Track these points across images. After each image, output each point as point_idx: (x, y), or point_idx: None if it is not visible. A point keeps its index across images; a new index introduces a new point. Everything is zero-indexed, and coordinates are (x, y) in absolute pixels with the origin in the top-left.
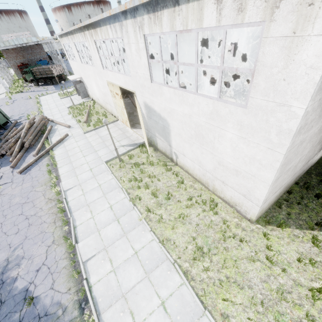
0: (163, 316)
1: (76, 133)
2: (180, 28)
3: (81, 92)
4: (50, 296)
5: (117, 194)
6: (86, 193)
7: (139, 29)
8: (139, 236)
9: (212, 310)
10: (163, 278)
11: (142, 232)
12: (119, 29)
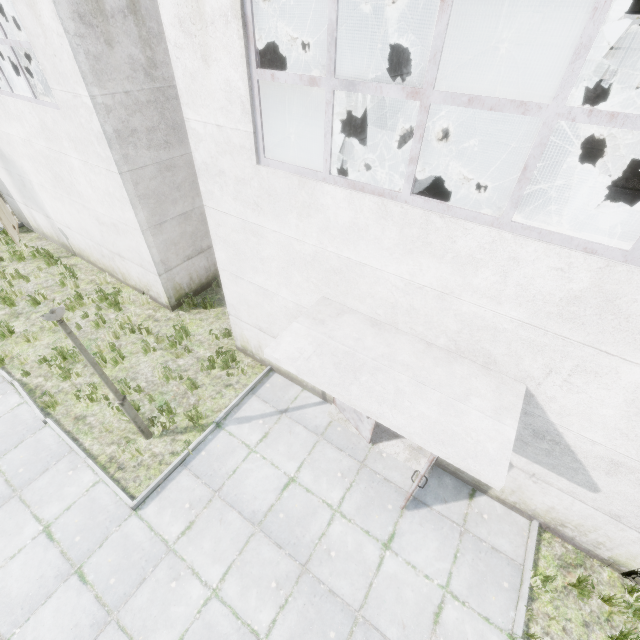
0: None
1: None
2: None
3: None
4: None
5: None
6: None
7: None
8: None
9: (63, 417)
10: None
11: None
12: None
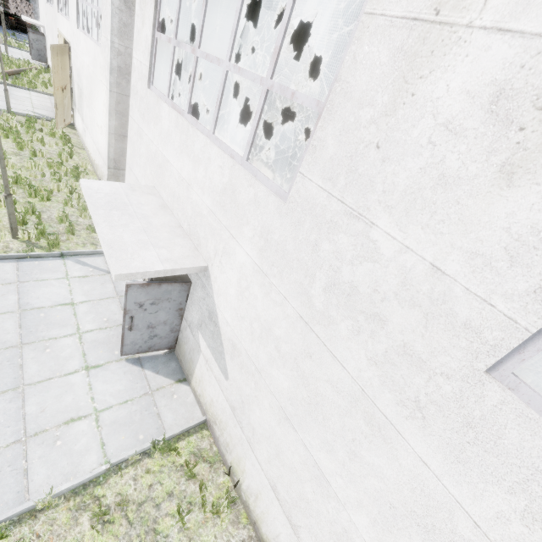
0: None
1: None
2: None
3: (34, 48)
4: None
5: None
6: None
7: None
8: None
9: None
10: None
11: None
12: None
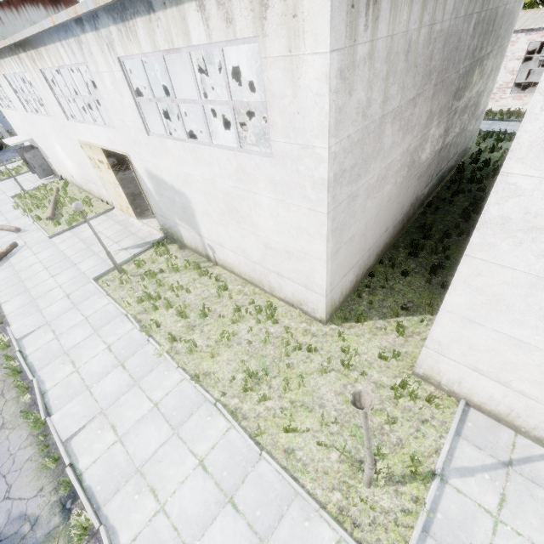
0: (202, 479)
1: (34, 240)
2: (166, 47)
3: (36, 166)
4: (4, 511)
5: (120, 326)
6: (61, 336)
7: (108, 49)
8: (159, 380)
9: (272, 449)
10: (200, 429)
11: (165, 372)
12: (78, 50)
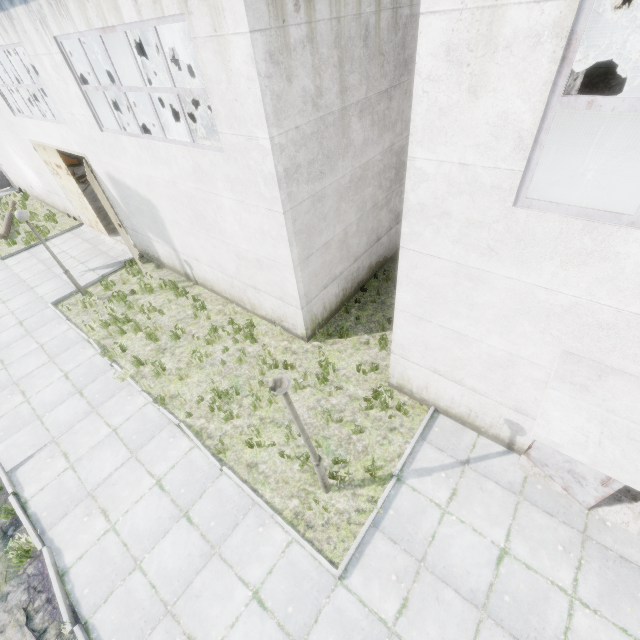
0: (158, 497)
1: None
2: (100, 25)
3: None
4: None
5: (80, 352)
6: (10, 365)
7: (42, 27)
8: (121, 406)
9: (235, 464)
10: (161, 450)
11: (128, 398)
12: (11, 27)
